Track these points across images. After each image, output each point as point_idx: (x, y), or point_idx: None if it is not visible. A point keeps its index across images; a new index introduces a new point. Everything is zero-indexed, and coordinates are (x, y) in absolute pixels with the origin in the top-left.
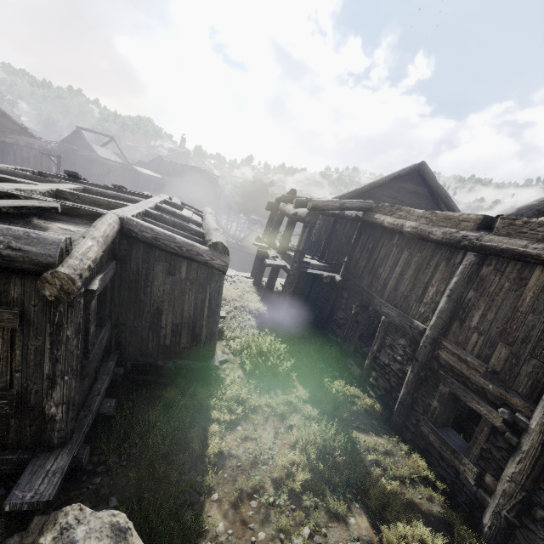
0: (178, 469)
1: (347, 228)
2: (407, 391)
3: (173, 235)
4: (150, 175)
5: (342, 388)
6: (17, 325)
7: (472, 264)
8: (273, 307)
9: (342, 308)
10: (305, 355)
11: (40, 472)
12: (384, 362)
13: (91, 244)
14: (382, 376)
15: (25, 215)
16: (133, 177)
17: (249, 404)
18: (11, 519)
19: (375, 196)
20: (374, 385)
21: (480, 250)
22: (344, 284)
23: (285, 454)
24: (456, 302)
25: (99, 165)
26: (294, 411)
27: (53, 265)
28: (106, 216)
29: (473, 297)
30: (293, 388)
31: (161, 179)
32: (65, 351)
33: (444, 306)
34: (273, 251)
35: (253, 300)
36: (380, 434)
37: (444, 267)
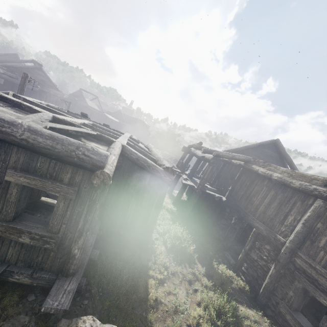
0: (132, 305)
1: (232, 169)
2: (270, 281)
3: (146, 158)
4: (113, 119)
5: (225, 270)
6: (74, 197)
7: (320, 207)
8: (179, 209)
9: (225, 217)
10: (200, 244)
11: (61, 289)
12: (254, 258)
13: (114, 158)
14: (251, 267)
15: (77, 136)
16: (103, 119)
17: (171, 269)
18: (38, 317)
19: (247, 154)
20: (245, 272)
21: (326, 199)
22: (227, 203)
23: (194, 308)
24: (309, 228)
25: (87, 110)
26: (197, 280)
27: (102, 167)
28: (117, 143)
29: (321, 228)
30: (195, 264)
31: (118, 123)
32: (92, 217)
33: (300, 229)
34: (184, 175)
35: (168, 202)
36: (250, 307)
37: (300, 205)
